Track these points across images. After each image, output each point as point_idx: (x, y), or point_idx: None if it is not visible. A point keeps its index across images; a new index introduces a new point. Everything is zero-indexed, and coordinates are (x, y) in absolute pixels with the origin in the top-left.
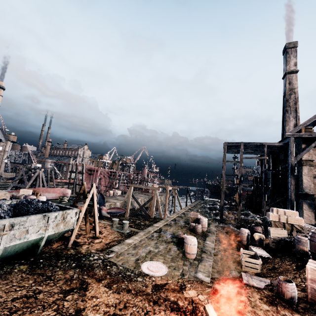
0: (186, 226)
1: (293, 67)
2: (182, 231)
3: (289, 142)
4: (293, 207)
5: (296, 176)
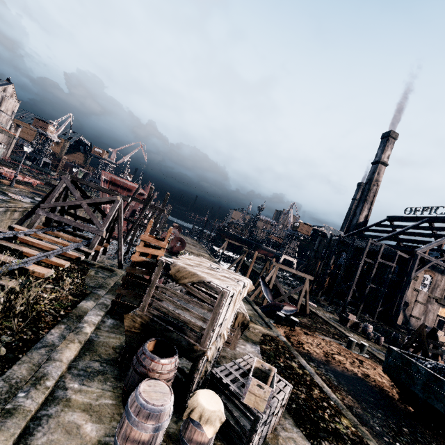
0: (352, 331)
1: (386, 159)
2: (368, 341)
3: (414, 258)
4: (399, 312)
5: (395, 282)
